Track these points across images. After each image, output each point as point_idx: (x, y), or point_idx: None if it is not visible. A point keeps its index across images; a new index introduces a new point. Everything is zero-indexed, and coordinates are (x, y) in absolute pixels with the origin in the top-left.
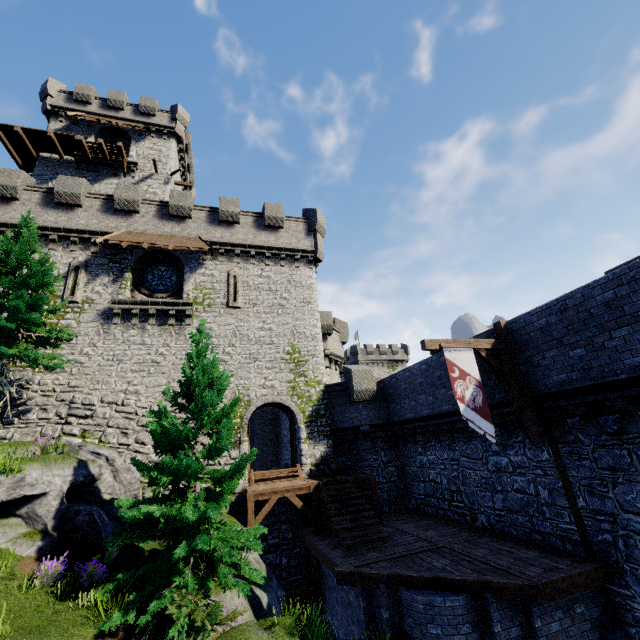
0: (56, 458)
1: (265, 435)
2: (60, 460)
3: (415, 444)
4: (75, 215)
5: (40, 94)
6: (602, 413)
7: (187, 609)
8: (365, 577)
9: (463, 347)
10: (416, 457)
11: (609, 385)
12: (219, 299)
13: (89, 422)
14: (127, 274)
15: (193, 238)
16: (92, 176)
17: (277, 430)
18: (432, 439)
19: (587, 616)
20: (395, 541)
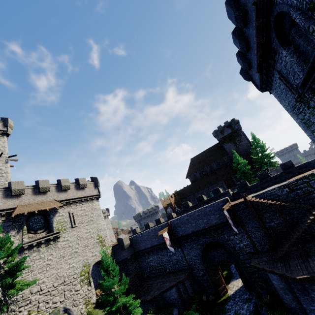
0: None
1: None
2: None
3: (145, 256)
4: None
5: None
6: (188, 239)
7: None
8: (155, 297)
9: (165, 232)
10: (145, 260)
11: (189, 234)
12: (68, 225)
13: (30, 306)
14: (25, 227)
15: (52, 201)
16: None
17: None
18: (151, 253)
19: (191, 279)
20: (153, 287)
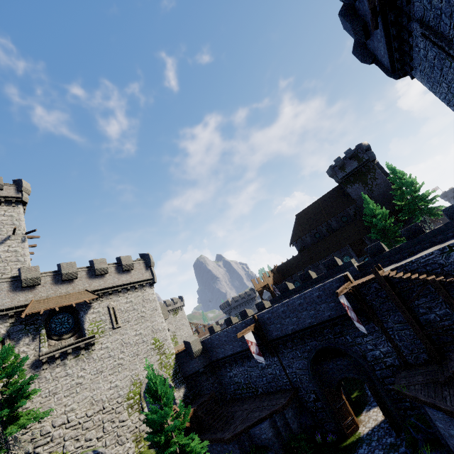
0: None
1: None
2: None
3: (226, 368)
4: None
5: None
6: (287, 342)
7: None
8: (237, 434)
9: (249, 332)
10: (227, 374)
11: (287, 335)
12: (107, 326)
13: (51, 445)
14: (43, 331)
15: (82, 291)
16: None
17: None
18: (234, 363)
19: (296, 406)
20: (236, 416)
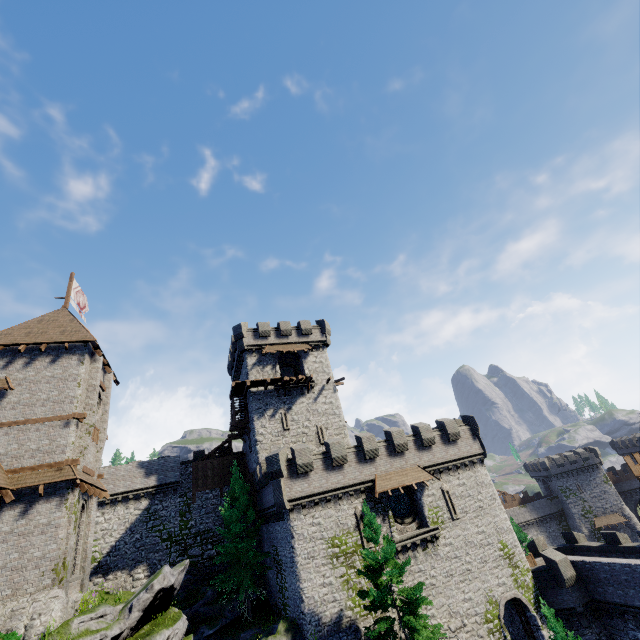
0: None
1: None
2: None
3: (626, 622)
4: (345, 471)
5: (235, 336)
6: None
7: None
8: None
9: None
10: (627, 631)
11: None
12: (445, 514)
13: None
14: (390, 512)
15: (415, 468)
16: (288, 399)
17: None
18: None
19: None
20: None
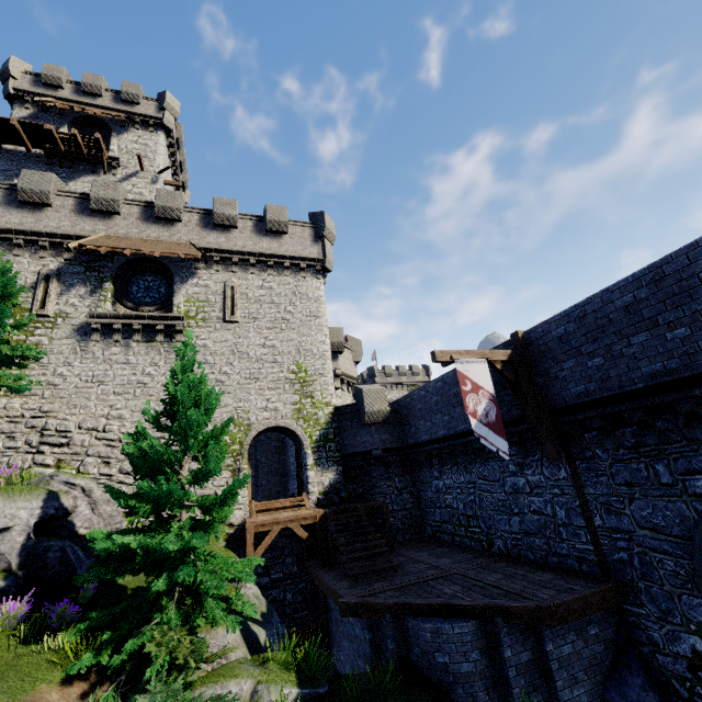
0: (21, 489)
1: (270, 464)
2: (26, 491)
3: (431, 468)
4: (44, 216)
5: (1, 75)
6: (620, 426)
7: (168, 646)
8: (370, 607)
9: (476, 358)
10: (432, 482)
11: (627, 395)
12: (214, 313)
13: (65, 451)
14: (107, 284)
15: (184, 244)
16: (66, 173)
17: (284, 458)
18: (448, 462)
19: (601, 637)
20: (406, 570)
